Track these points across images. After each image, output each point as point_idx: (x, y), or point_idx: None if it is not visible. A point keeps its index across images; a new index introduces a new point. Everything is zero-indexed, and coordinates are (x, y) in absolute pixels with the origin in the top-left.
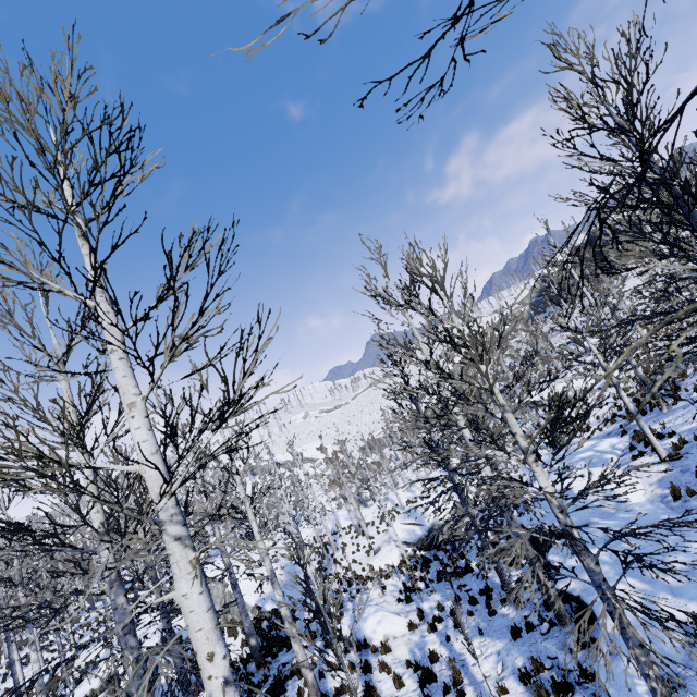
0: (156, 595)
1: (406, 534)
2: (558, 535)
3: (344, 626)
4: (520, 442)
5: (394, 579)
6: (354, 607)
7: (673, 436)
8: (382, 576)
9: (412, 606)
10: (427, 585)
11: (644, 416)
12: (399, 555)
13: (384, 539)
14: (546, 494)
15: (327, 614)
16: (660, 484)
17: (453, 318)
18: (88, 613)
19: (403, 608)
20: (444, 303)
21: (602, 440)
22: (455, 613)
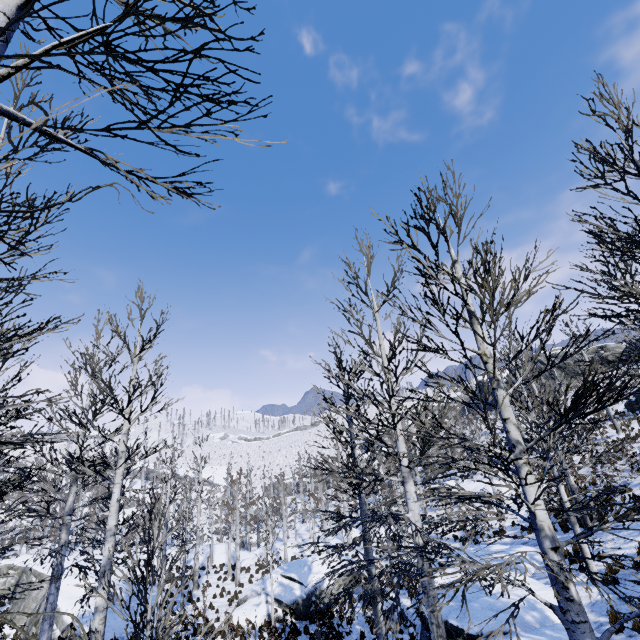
0: None
1: (282, 589)
2: (467, 637)
3: None
4: (510, 432)
5: None
6: None
7: (604, 558)
8: (237, 634)
9: None
10: None
11: (565, 533)
12: (265, 614)
13: (256, 589)
14: (536, 515)
15: (151, 639)
16: (593, 608)
17: (457, 268)
18: None
19: None
20: (451, 251)
21: (520, 545)
22: None
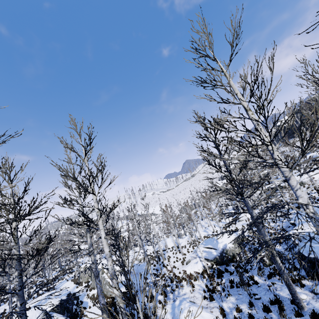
0: (16, 280)
1: (206, 253)
2: None
3: (167, 313)
4: None
5: (199, 281)
6: (174, 297)
7: None
8: (192, 278)
9: (214, 303)
10: (223, 289)
11: None
12: (201, 266)
13: (193, 256)
14: None
15: None
16: None
17: None
18: (42, 279)
19: (208, 304)
20: None
21: None
22: (252, 317)
